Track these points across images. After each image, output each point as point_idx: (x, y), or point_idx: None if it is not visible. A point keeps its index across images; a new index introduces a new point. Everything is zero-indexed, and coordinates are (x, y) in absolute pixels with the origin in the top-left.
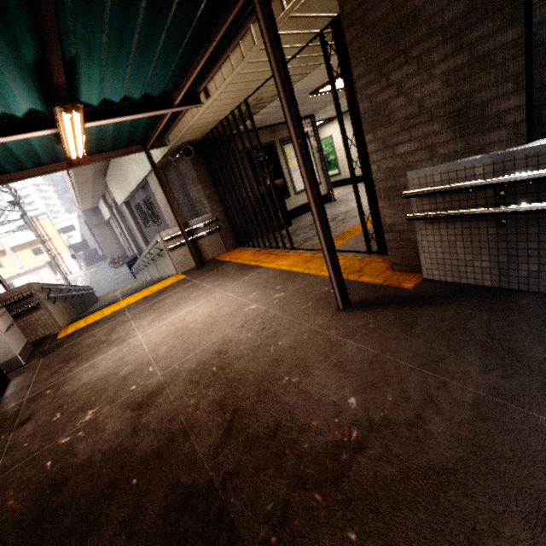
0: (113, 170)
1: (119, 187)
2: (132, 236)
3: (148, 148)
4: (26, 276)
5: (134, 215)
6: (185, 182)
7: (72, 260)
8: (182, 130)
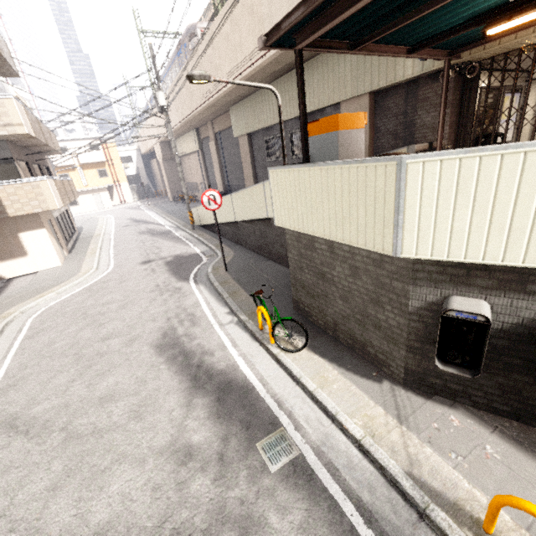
0: (266, 96)
1: (261, 115)
2: (225, 173)
3: (451, 56)
4: (88, 195)
5: (252, 148)
6: (418, 107)
7: (129, 190)
8: (508, 41)
